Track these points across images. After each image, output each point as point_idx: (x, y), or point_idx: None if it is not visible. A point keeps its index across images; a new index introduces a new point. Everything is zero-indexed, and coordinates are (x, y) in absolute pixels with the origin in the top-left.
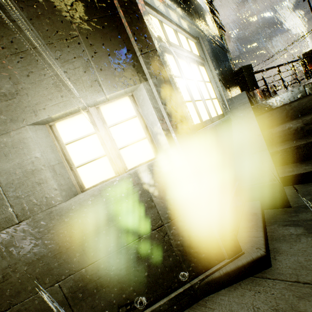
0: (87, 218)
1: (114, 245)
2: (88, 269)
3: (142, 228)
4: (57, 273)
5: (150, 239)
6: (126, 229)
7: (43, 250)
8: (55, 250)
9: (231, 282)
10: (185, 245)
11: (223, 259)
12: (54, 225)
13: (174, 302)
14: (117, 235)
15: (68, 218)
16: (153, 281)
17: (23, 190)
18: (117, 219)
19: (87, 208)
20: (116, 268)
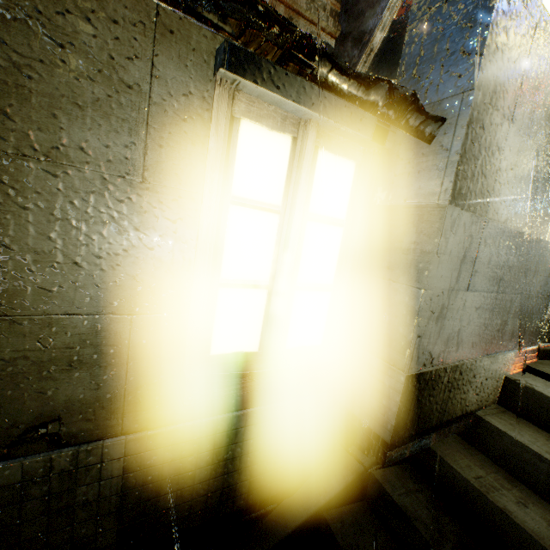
0: (543, 260)
1: (537, 291)
2: (526, 297)
3: (547, 289)
4: (520, 287)
5: (544, 300)
6: (544, 284)
7: (526, 265)
8: (528, 270)
9: (549, 358)
10: (547, 319)
11: (547, 342)
12: (536, 251)
13: (530, 353)
14: (541, 285)
15: (540, 253)
16: (531, 331)
17: (544, 213)
18: (546, 273)
19: (546, 253)
20: (530, 308)
